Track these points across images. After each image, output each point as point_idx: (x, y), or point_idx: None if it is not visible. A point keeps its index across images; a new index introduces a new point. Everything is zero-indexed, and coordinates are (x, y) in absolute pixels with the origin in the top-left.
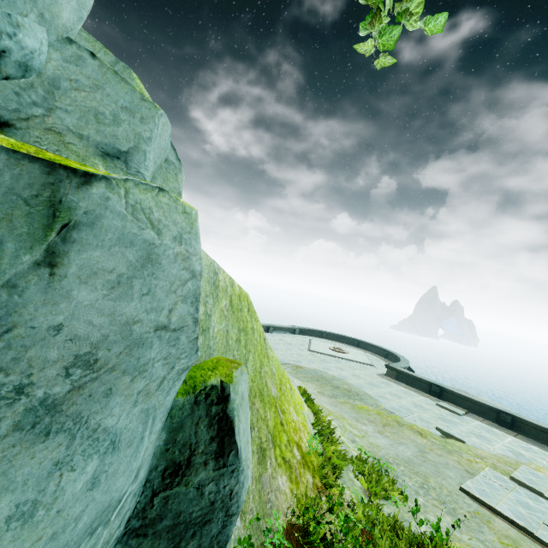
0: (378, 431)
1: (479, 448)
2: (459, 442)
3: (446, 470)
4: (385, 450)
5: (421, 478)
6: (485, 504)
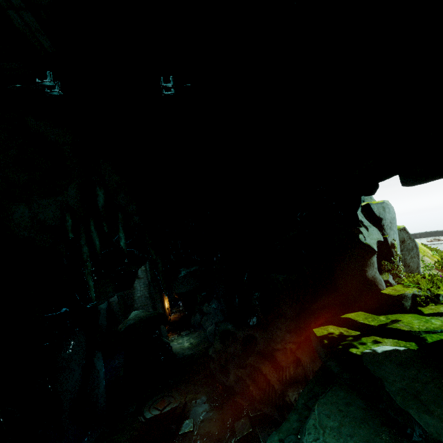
0: None
1: None
2: None
3: None
4: None
5: None
6: None
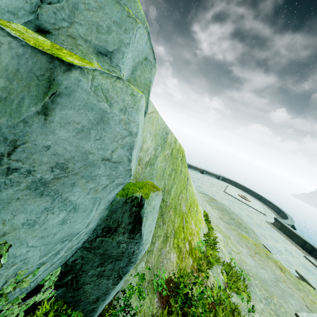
0: (249, 254)
1: None
2: (310, 287)
3: (290, 298)
4: (250, 267)
5: (268, 294)
6: None
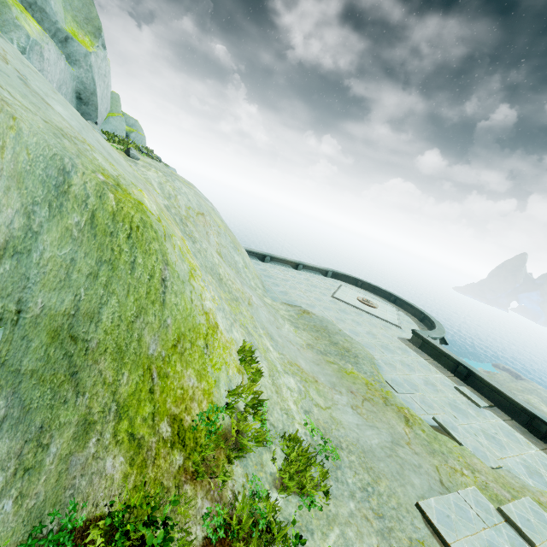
0: (351, 406)
1: (481, 453)
2: (454, 442)
3: (413, 474)
4: (346, 431)
5: (371, 477)
6: (439, 535)
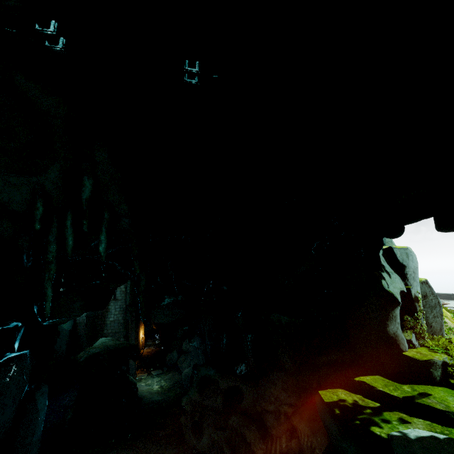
0: None
1: None
2: None
3: None
4: None
5: None
6: None
